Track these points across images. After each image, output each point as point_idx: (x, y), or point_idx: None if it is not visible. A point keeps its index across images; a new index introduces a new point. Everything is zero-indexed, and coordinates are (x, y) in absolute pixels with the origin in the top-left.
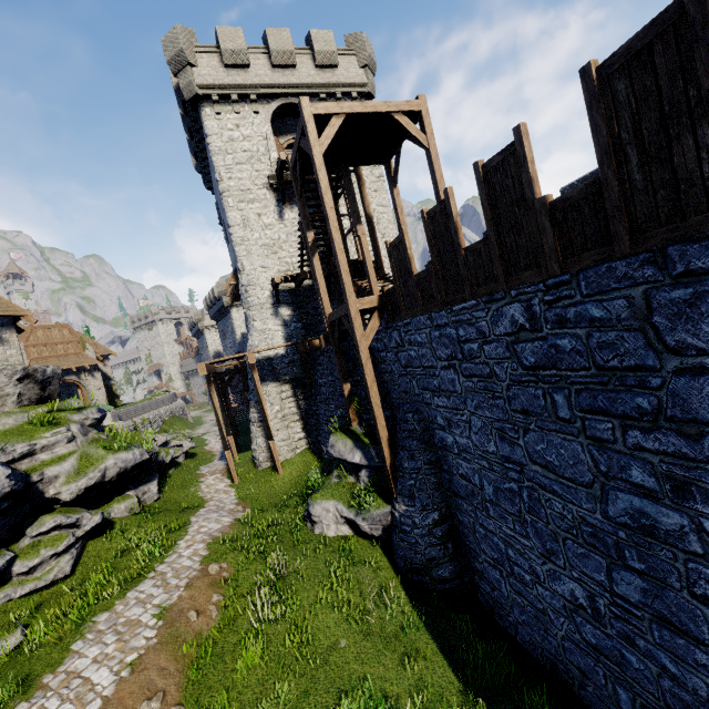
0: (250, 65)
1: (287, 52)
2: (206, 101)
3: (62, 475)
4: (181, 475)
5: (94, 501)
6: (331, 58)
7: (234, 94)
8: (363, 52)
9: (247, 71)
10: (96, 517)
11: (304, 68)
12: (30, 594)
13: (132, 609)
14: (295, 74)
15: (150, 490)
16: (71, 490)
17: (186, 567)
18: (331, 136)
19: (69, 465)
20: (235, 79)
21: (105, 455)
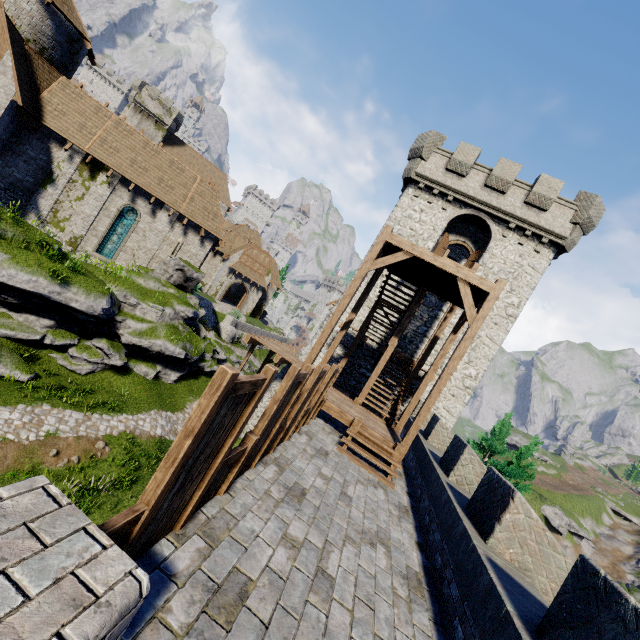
0: (467, 177)
1: (505, 181)
2: (415, 184)
3: (132, 328)
4: (202, 384)
5: (138, 354)
6: (544, 202)
7: (437, 189)
8: (584, 212)
9: (461, 179)
10: (119, 362)
11: (512, 198)
12: (63, 366)
13: (53, 418)
14: (499, 199)
15: (170, 375)
16: (128, 338)
17: (98, 428)
18: (388, 263)
19: (140, 326)
20: (446, 180)
21: (161, 337)
